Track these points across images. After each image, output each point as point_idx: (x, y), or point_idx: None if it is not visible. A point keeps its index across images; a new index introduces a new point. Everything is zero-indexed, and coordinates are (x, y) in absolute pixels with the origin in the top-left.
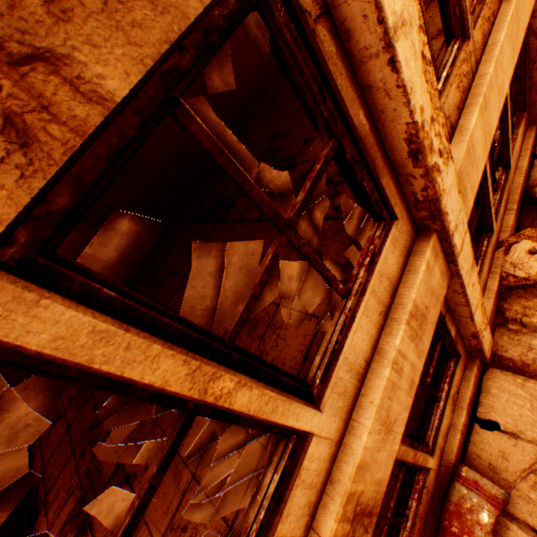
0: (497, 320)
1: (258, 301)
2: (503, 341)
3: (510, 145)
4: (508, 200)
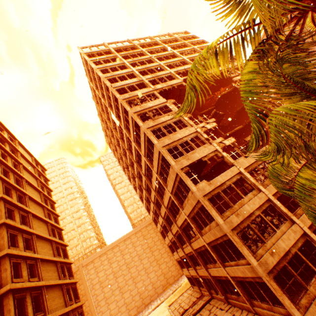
0: None
1: None
2: None
3: None
4: None
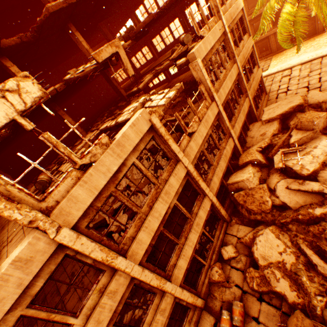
0: (209, 292)
1: (136, 296)
2: (209, 300)
3: (211, 237)
4: (215, 249)
